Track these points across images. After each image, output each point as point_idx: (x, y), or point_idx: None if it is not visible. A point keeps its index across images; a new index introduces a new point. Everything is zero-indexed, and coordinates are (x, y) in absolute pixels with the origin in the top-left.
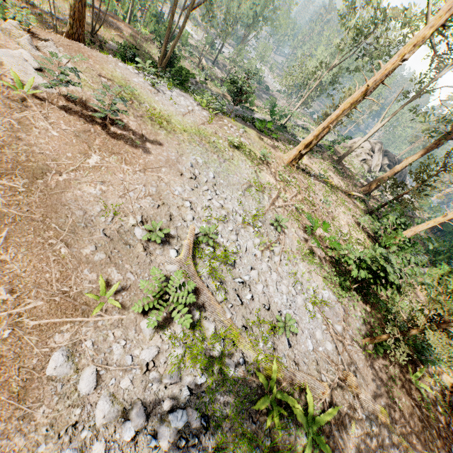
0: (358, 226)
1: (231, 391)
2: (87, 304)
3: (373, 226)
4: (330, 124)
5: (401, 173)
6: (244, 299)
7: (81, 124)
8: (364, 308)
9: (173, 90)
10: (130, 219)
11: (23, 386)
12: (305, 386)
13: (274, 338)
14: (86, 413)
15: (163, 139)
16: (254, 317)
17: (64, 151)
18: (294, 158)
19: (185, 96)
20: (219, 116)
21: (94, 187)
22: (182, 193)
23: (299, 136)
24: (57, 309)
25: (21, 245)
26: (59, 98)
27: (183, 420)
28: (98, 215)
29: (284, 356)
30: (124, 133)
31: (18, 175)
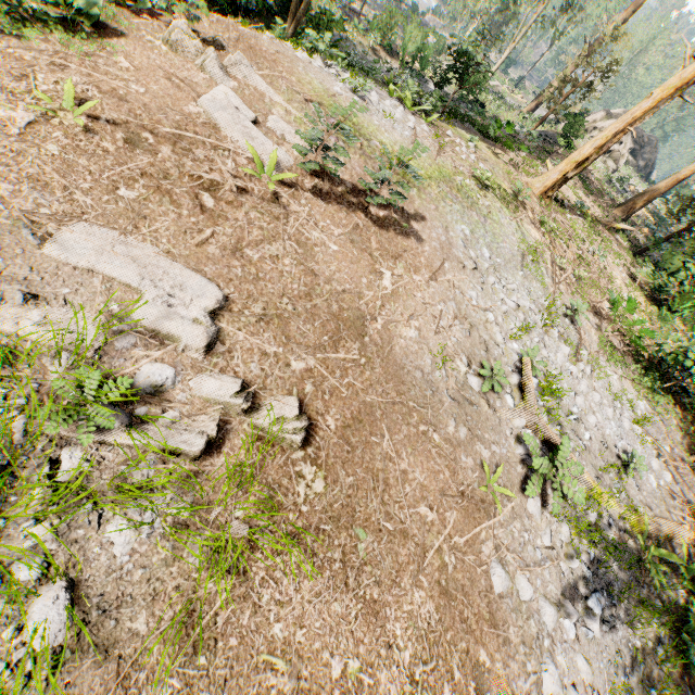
0: (632, 281)
1: (625, 562)
2: (481, 499)
3: (659, 282)
4: (628, 127)
5: (648, 160)
6: (584, 440)
7: (344, 217)
8: (674, 411)
9: (371, 88)
10: (459, 365)
11: (489, 612)
12: (668, 534)
13: (623, 483)
14: (537, 622)
15: (419, 206)
16: (599, 462)
17: (358, 277)
18: (551, 186)
19: (378, 92)
20: (435, 123)
21: (409, 326)
22: (477, 299)
23: (503, 118)
24: (468, 516)
25: (404, 445)
26: (301, 174)
27: (600, 604)
28: (431, 370)
29: (638, 503)
30: (386, 214)
31: (346, 337)
